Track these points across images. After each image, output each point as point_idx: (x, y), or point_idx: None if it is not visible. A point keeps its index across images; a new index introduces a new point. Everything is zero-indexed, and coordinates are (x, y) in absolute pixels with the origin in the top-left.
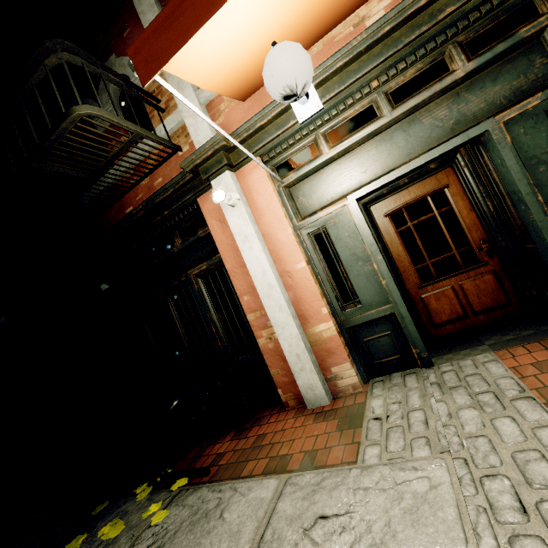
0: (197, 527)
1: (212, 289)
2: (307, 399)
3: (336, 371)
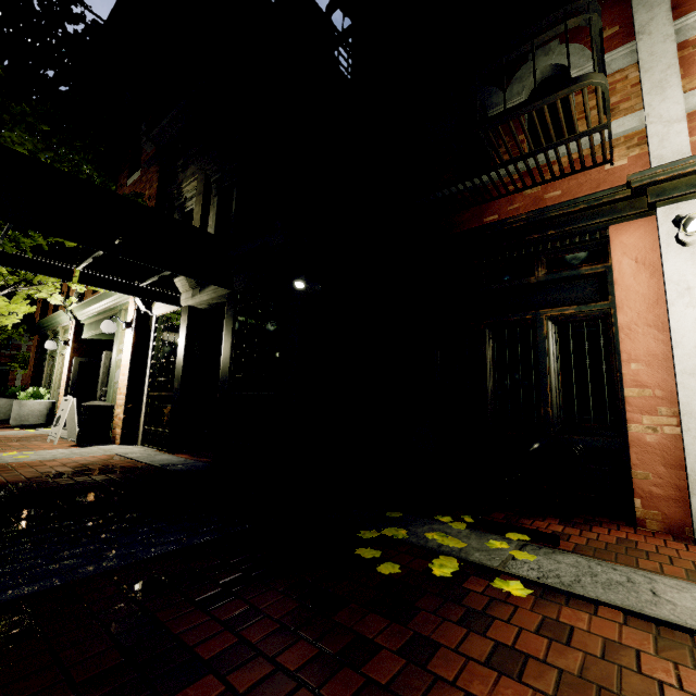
0: (618, 590)
1: (561, 342)
2: None
3: None
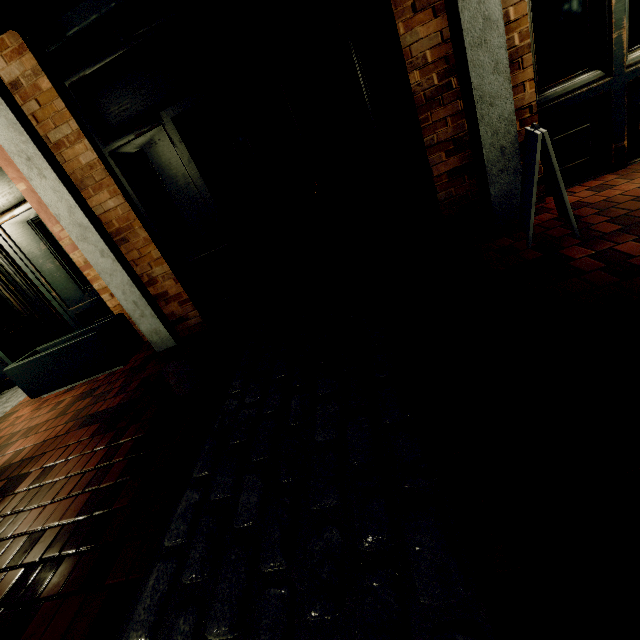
0: None
1: None
2: None
3: None
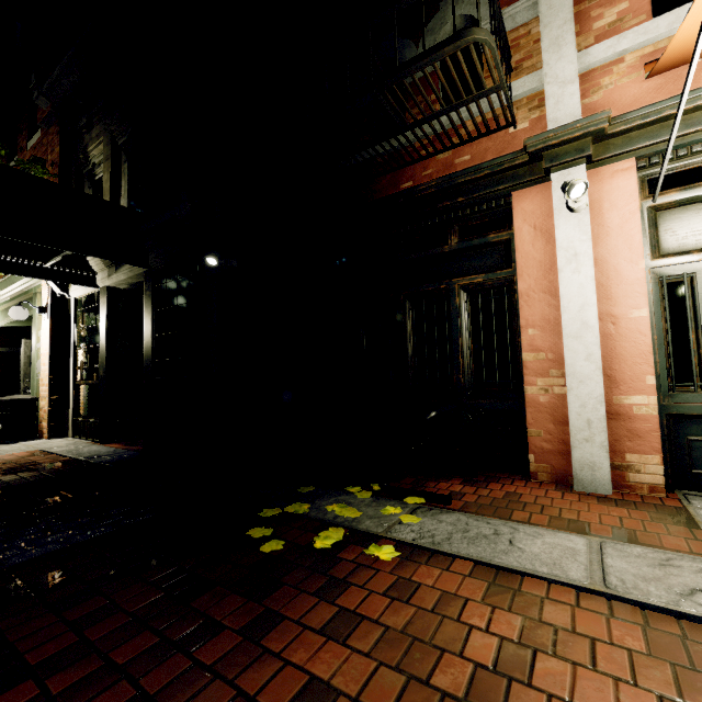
0: (480, 543)
1: (473, 311)
2: (579, 478)
3: (632, 459)
